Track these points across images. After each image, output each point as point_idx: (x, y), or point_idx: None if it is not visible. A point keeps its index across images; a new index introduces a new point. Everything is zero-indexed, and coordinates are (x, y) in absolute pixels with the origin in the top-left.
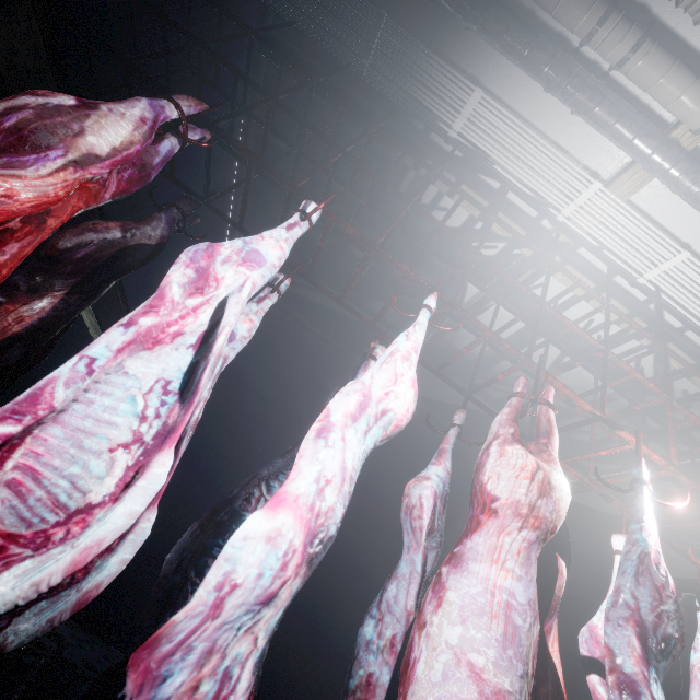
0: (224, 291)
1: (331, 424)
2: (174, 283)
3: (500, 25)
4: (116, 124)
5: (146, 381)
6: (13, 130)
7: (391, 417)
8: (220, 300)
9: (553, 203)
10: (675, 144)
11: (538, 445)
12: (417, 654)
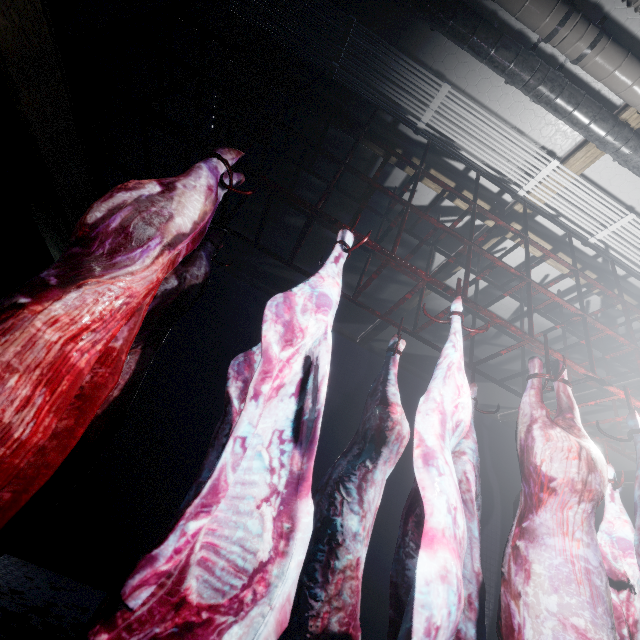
0: (310, 339)
1: (432, 450)
2: (273, 344)
3: (468, 28)
4: (192, 199)
5: (265, 435)
6: (119, 230)
7: (462, 426)
8: (307, 348)
9: (515, 181)
10: (625, 125)
11: (566, 421)
12: (520, 621)
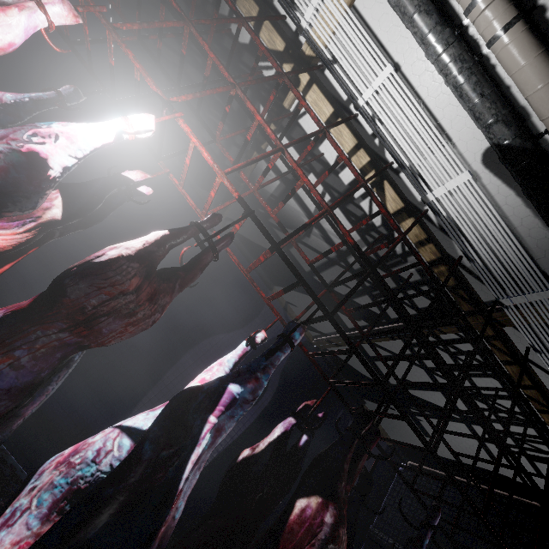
0: None
1: None
2: None
3: None
4: None
5: None
6: None
7: None
8: None
9: (299, 6)
10: None
11: None
12: None
